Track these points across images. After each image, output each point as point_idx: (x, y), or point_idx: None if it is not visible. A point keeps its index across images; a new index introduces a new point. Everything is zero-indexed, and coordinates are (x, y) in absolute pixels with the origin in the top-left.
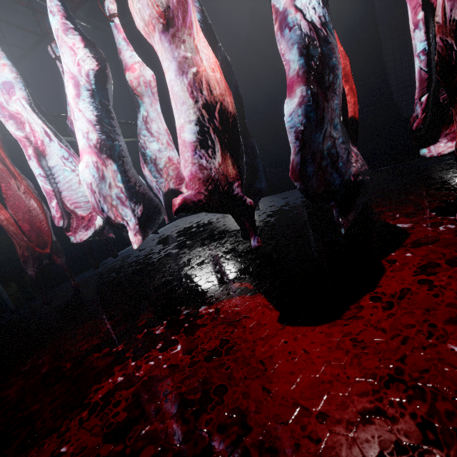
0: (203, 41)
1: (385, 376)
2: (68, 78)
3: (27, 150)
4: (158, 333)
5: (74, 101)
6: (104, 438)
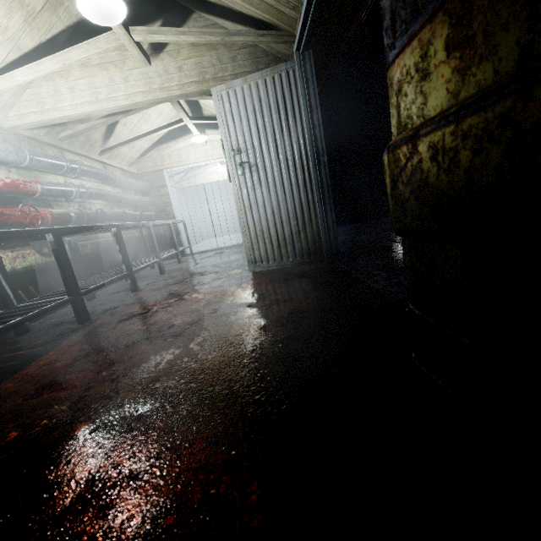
0: None
1: None
2: None
3: None
4: None
5: None
6: None
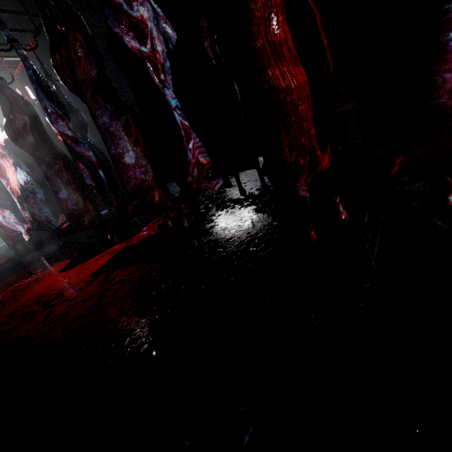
0: (11, 174)
1: (50, 286)
2: None
3: None
4: (38, 271)
5: None
6: (2, 297)
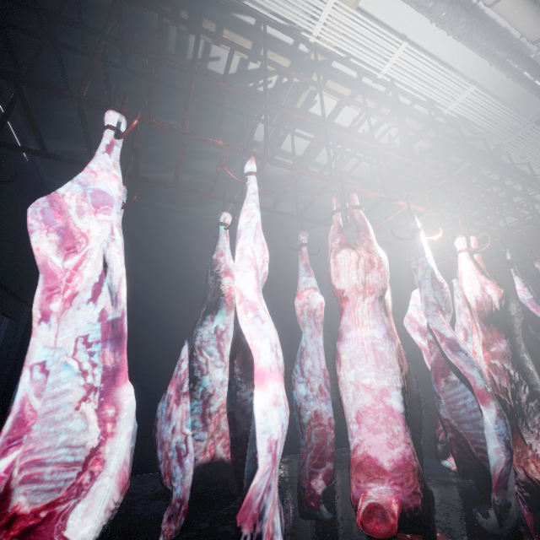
0: None
1: None
2: (249, 265)
3: (50, 298)
4: None
5: (253, 293)
6: None
